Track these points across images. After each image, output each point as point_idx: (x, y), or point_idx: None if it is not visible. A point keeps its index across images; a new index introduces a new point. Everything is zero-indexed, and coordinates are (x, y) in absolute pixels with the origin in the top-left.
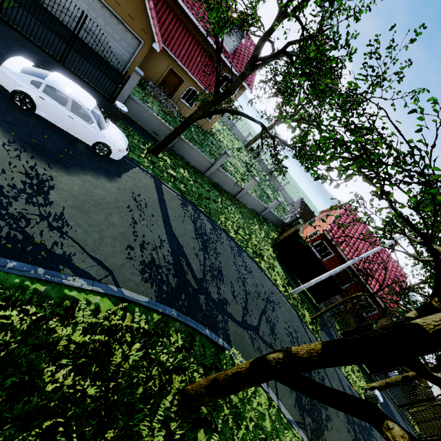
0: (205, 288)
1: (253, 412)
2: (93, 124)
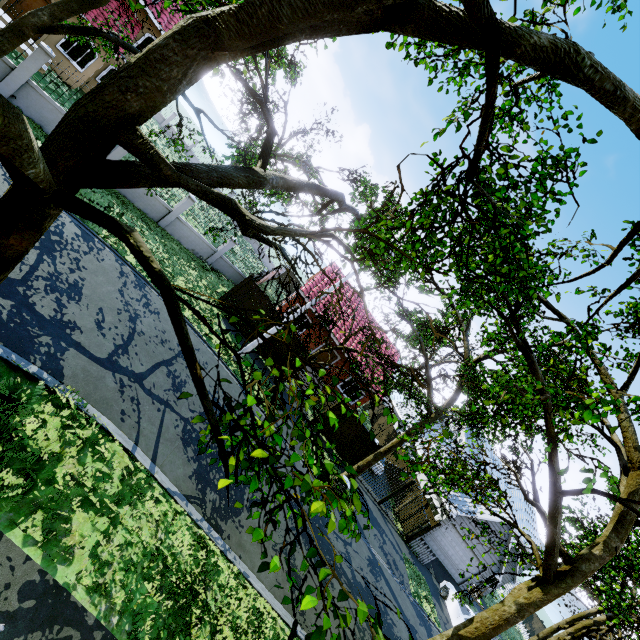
0: (22, 294)
1: (80, 468)
2: None
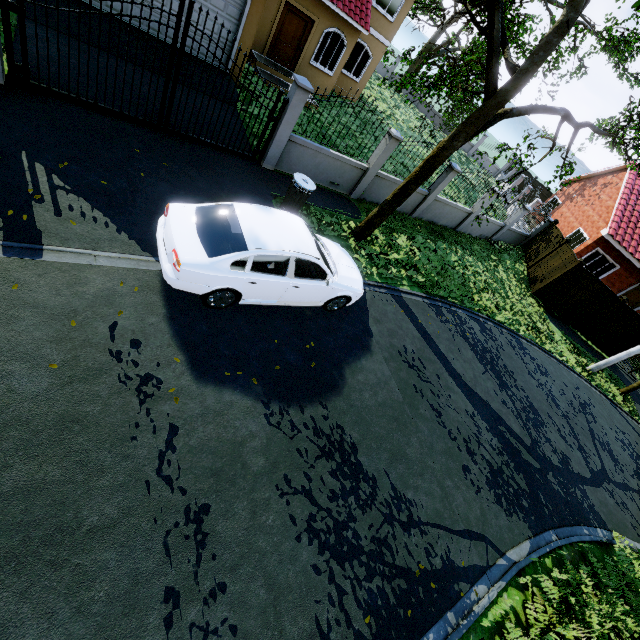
0: (543, 456)
1: None
2: (329, 280)
